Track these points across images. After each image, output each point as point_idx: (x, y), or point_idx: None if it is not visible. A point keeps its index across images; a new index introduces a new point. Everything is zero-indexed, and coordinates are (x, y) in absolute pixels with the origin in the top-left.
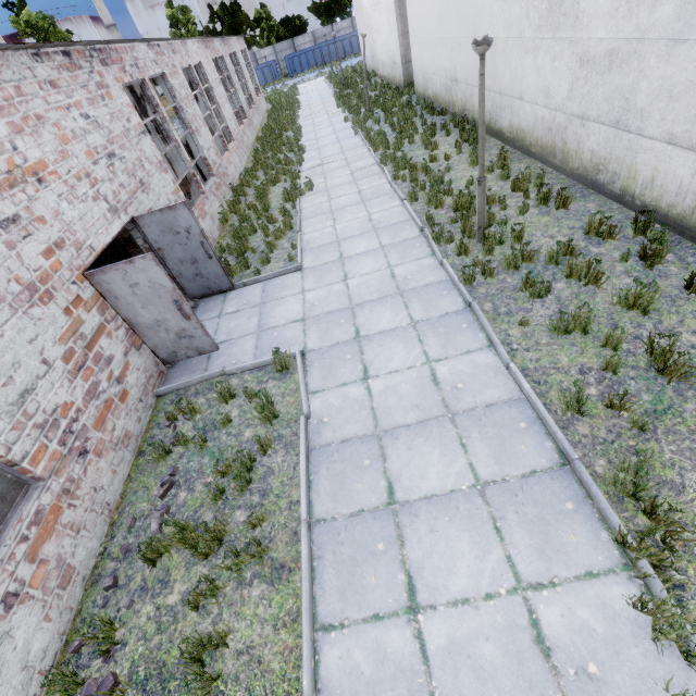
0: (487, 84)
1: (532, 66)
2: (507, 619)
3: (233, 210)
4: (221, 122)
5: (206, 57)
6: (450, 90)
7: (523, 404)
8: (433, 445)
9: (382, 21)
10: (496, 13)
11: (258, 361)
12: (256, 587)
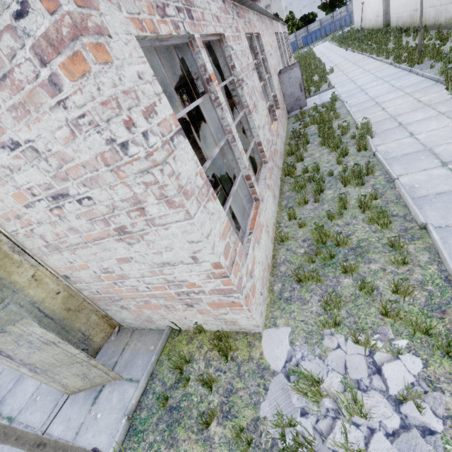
0: (434, 3)
1: None
2: (410, 103)
3: None
4: None
5: (282, 31)
6: (413, 16)
7: (426, 80)
8: (391, 94)
9: None
10: None
11: (324, 102)
12: (336, 122)
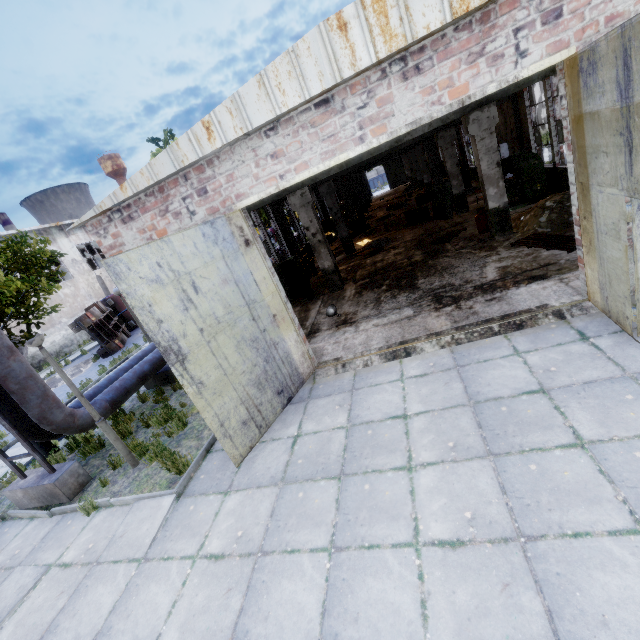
0: None
1: None
2: None
3: None
4: None
5: None
6: None
7: None
8: None
9: None
10: None
11: None
12: None
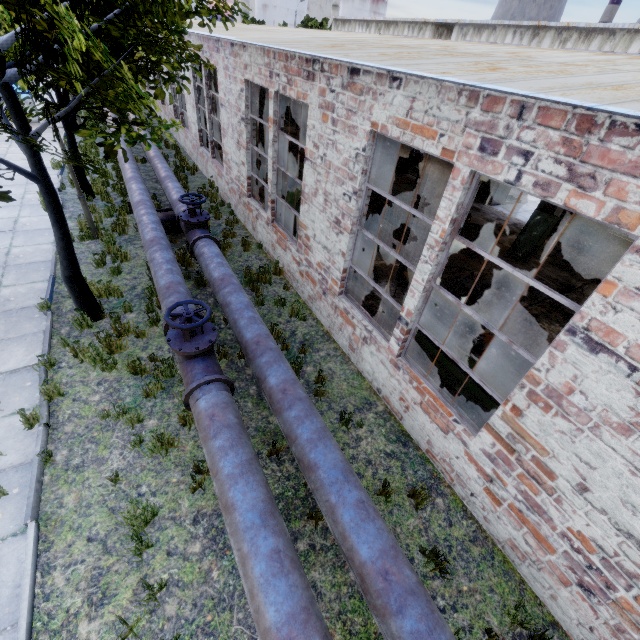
0: None
1: None
2: None
3: None
4: None
5: None
6: None
7: None
8: None
9: None
10: None
11: None
12: None
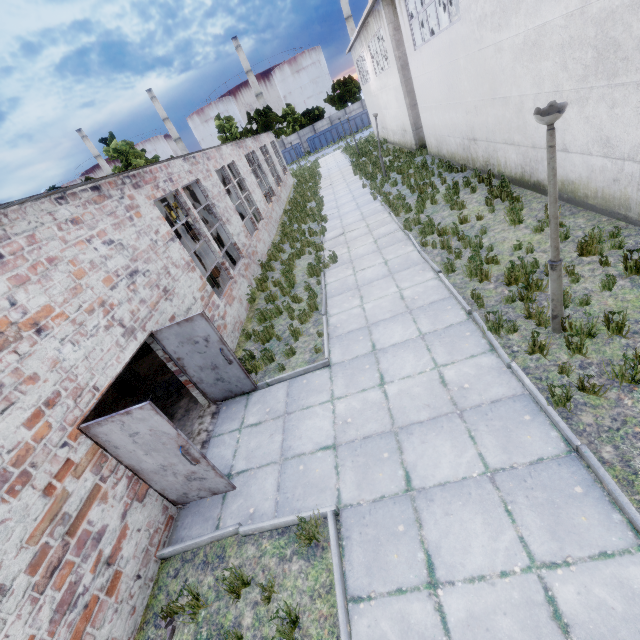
0: (515, 139)
1: (578, 117)
2: None
3: (260, 288)
4: (252, 205)
5: (238, 155)
6: (468, 149)
7: None
8: None
9: (389, 99)
10: (520, 73)
11: (279, 521)
12: None
